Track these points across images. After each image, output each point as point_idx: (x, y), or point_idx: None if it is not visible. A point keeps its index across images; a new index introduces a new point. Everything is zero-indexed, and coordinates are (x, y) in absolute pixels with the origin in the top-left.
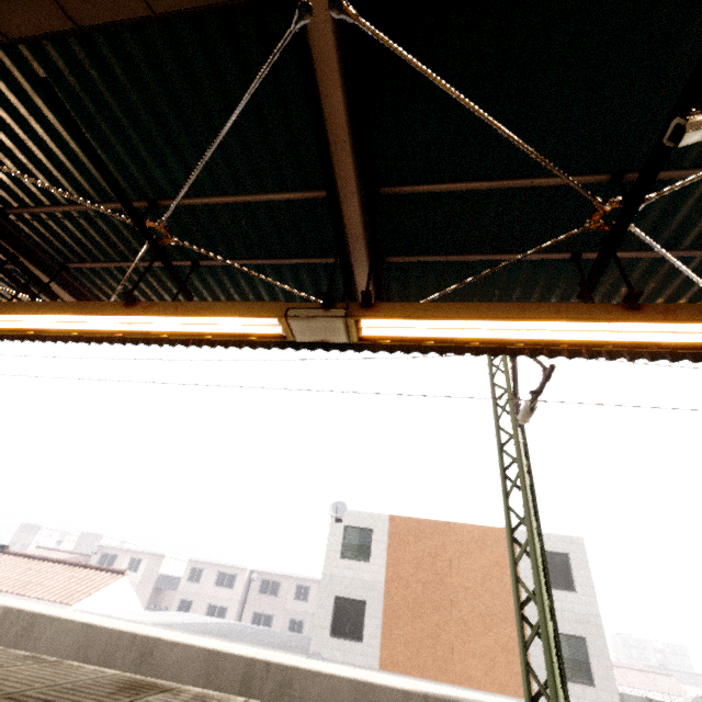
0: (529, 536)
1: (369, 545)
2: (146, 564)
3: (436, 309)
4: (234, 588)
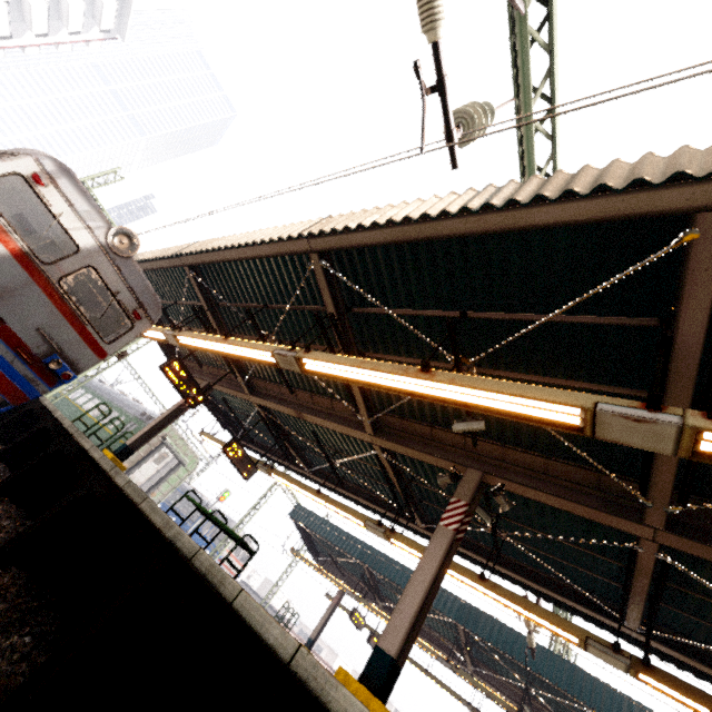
0: None
1: None
2: (325, 654)
3: None
4: None
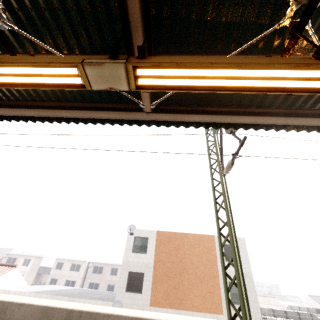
0: (229, 231)
1: (146, 245)
2: (33, 261)
3: (189, 59)
4: (79, 271)
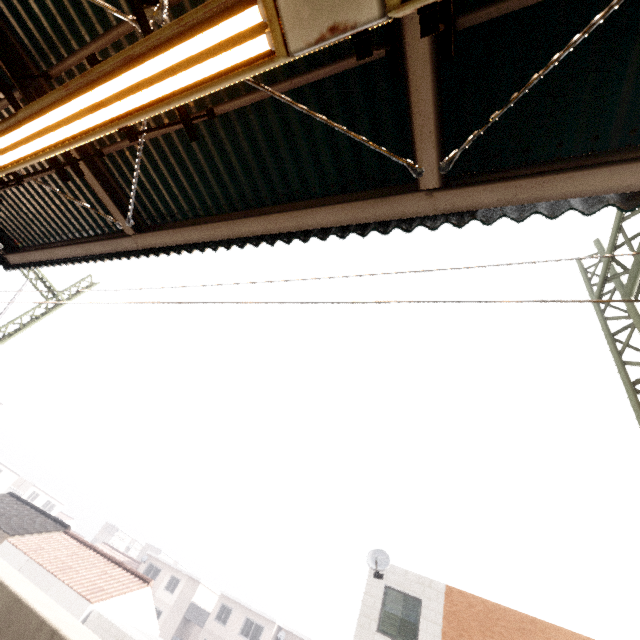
0: None
1: (416, 623)
2: (182, 586)
3: None
4: None
